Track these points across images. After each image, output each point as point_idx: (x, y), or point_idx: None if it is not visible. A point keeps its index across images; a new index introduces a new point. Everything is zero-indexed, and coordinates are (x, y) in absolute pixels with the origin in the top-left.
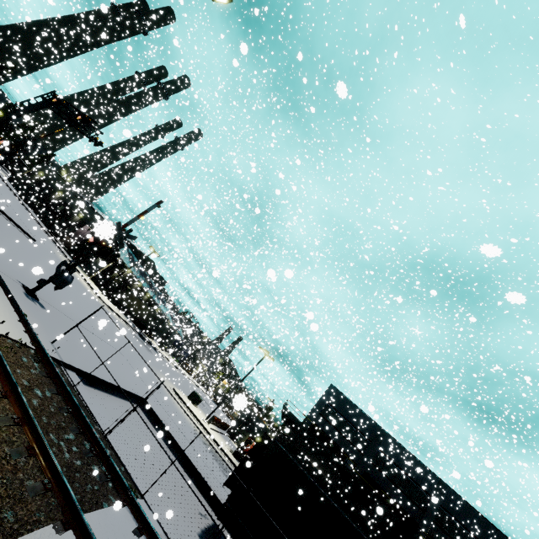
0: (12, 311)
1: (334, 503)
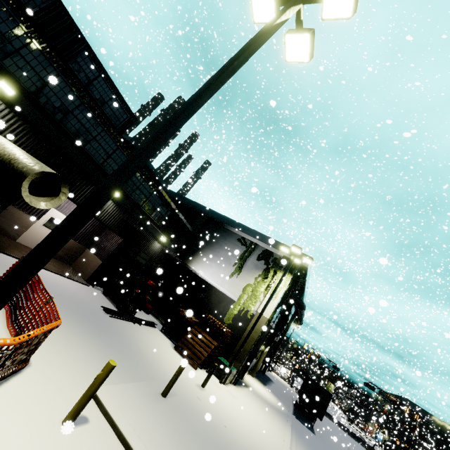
0: None
1: None
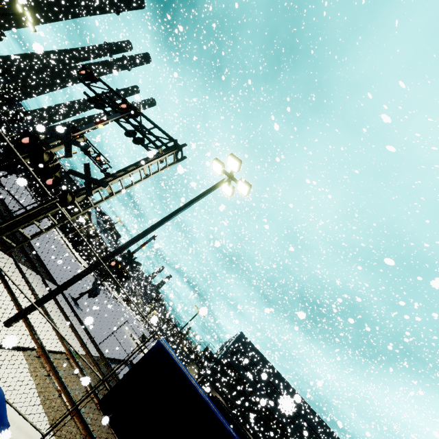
0: (83, 330)
1: (248, 437)
